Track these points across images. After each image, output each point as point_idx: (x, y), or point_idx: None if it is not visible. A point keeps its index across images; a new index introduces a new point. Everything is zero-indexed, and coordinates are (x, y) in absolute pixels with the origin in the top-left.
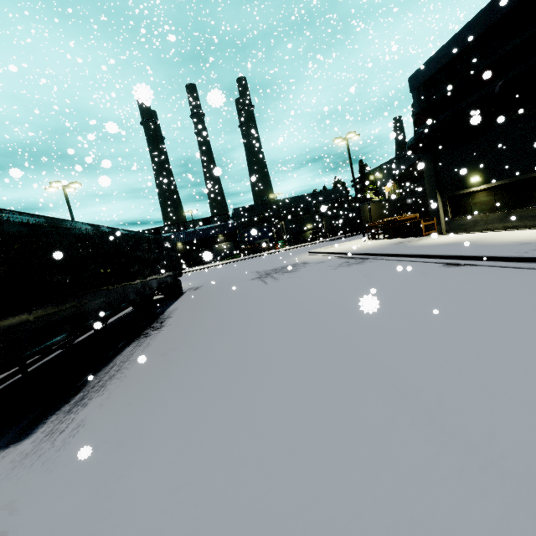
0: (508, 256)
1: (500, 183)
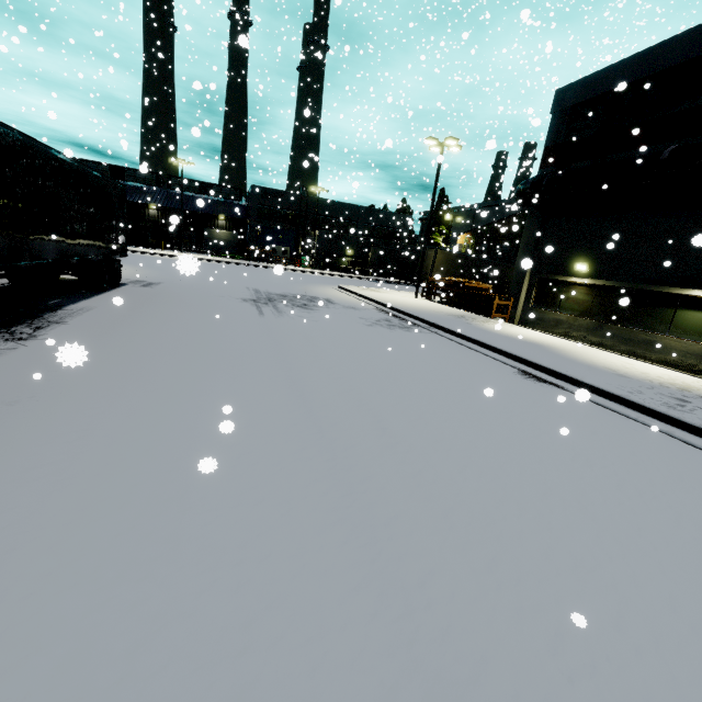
0: (610, 392)
1: (608, 284)
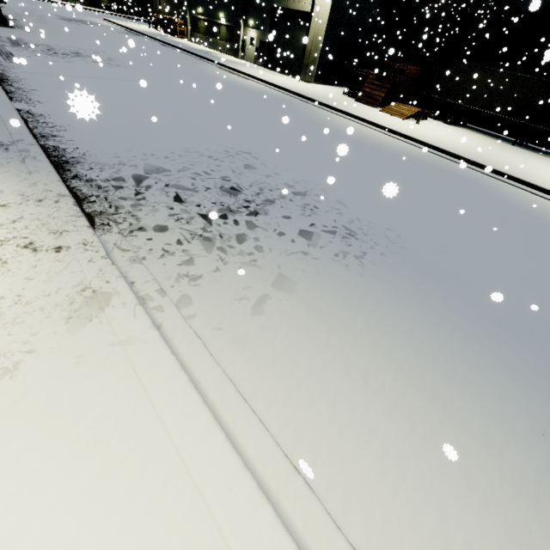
0: (177, 46)
1: (207, 19)
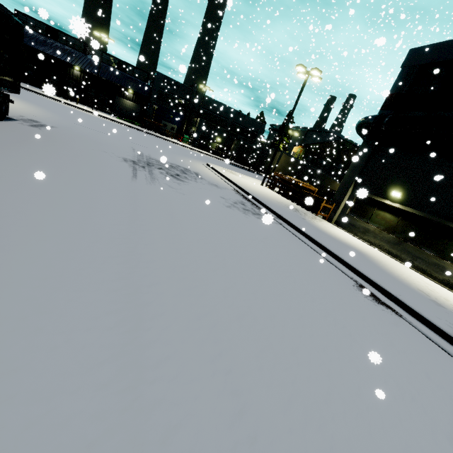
0: (450, 335)
1: (414, 212)
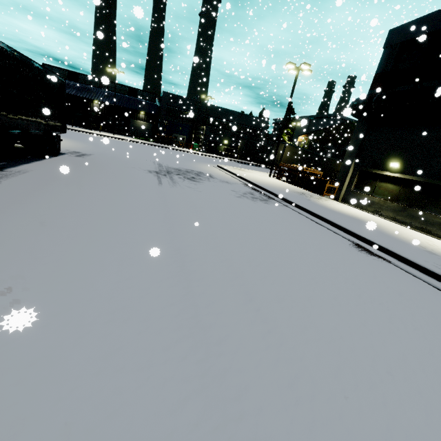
0: (432, 270)
1: (414, 179)
